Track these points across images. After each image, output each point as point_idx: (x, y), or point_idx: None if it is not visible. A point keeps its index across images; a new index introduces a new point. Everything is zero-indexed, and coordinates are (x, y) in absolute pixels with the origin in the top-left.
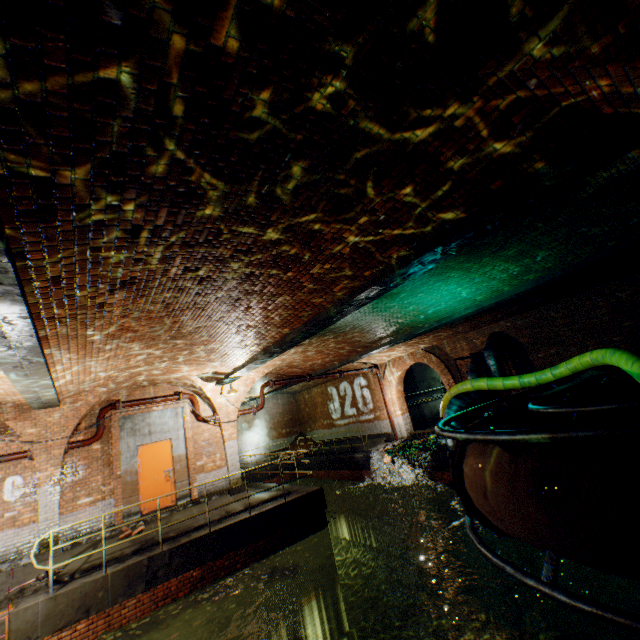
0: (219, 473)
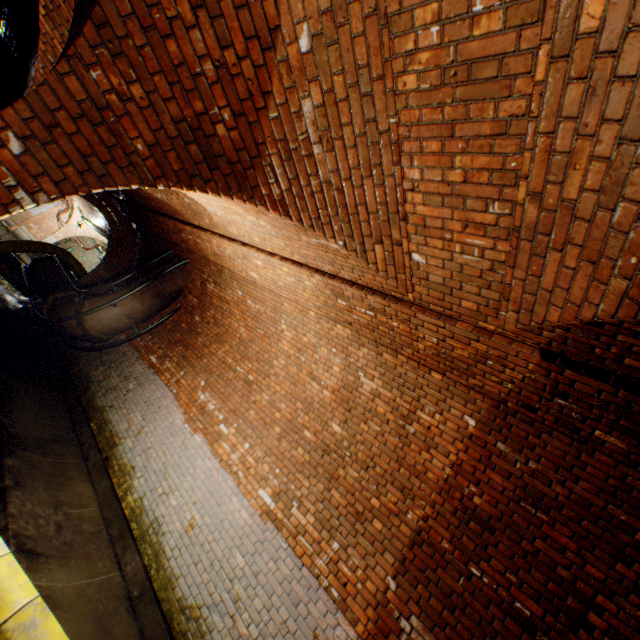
0: (33, 238)
